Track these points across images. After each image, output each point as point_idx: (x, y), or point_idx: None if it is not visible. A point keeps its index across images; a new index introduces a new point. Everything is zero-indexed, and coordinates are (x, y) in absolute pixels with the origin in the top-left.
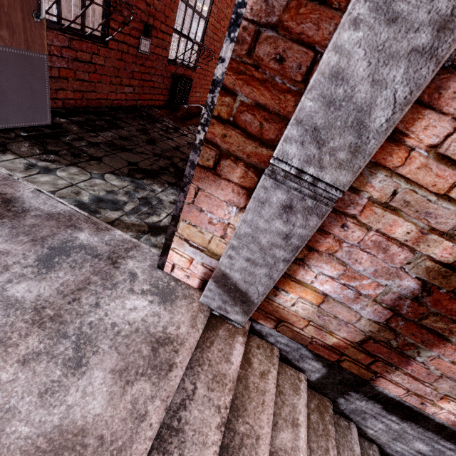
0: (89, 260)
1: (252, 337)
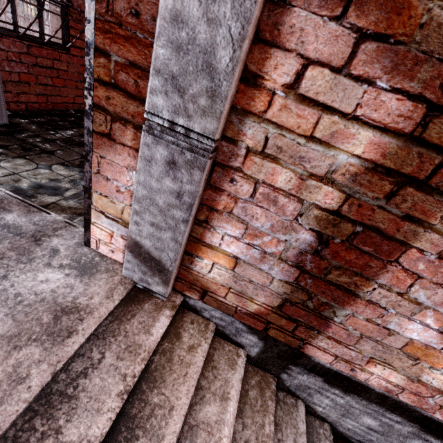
0: (10, 238)
1: (187, 313)
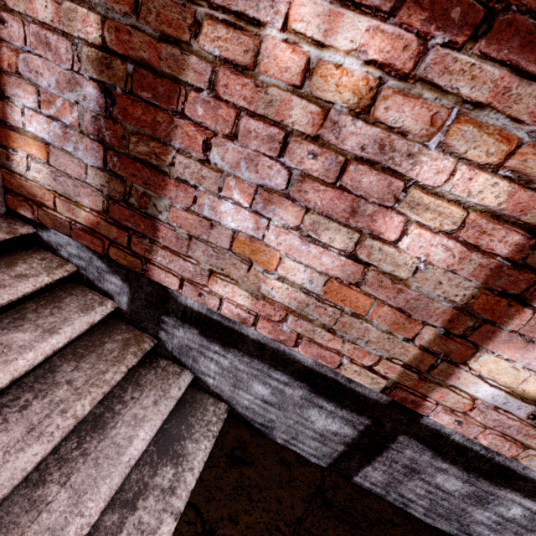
0: None
1: (43, 252)
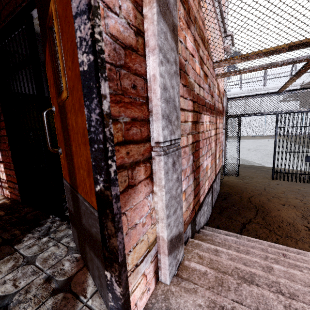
0: None
1: None
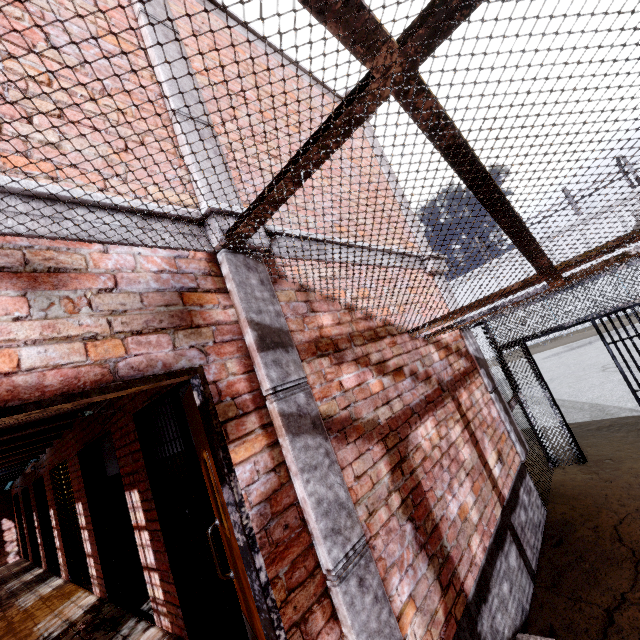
0: None
1: None
